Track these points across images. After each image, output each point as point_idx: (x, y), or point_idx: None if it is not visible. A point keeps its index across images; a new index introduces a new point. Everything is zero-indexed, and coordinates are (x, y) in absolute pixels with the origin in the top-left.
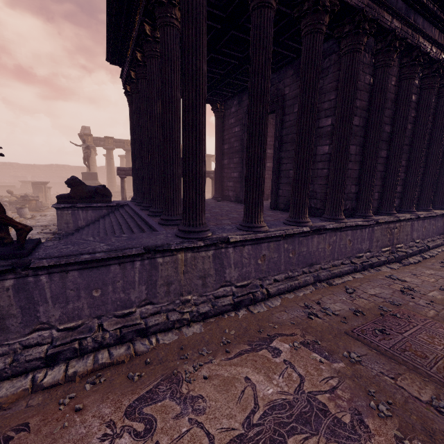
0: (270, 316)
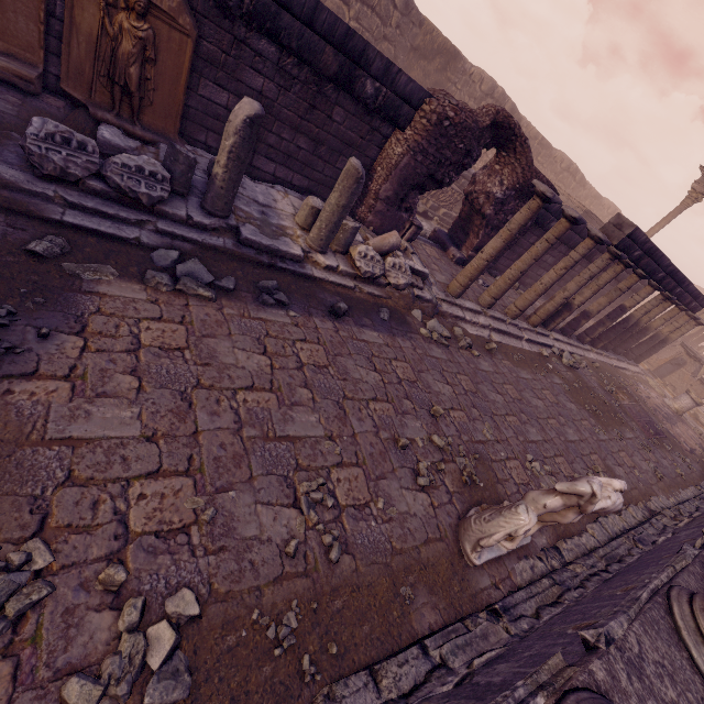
0: (702, 469)
